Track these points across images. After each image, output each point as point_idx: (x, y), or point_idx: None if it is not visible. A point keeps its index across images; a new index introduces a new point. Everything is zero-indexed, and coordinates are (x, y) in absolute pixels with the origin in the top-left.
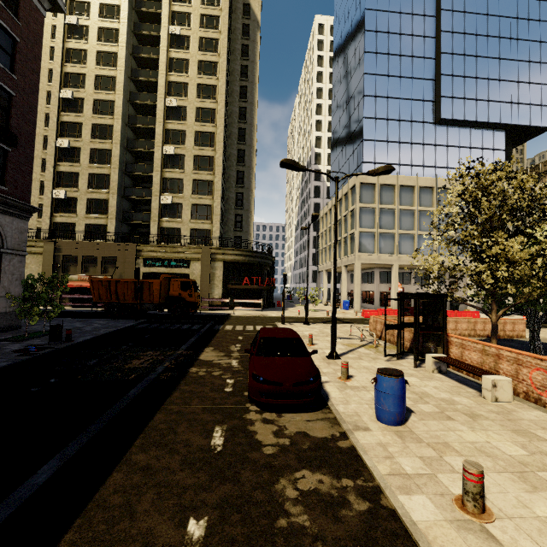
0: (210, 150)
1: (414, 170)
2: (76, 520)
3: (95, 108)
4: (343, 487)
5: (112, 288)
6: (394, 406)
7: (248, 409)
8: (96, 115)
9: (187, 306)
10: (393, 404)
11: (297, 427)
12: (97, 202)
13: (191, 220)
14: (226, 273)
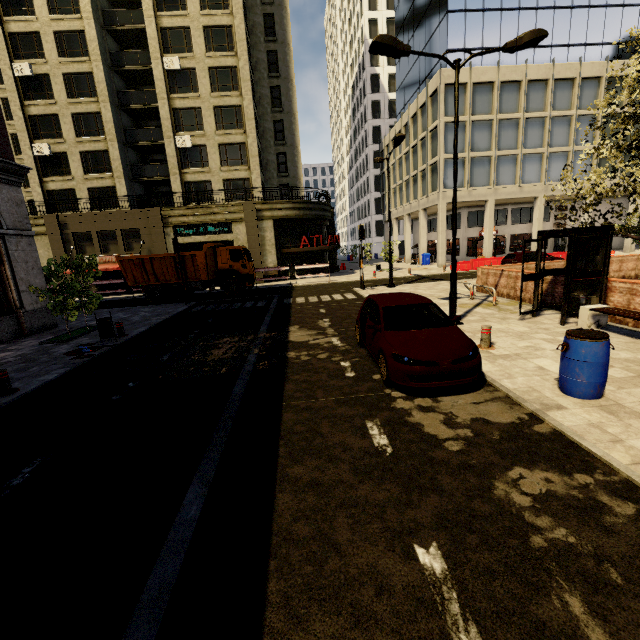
0: (230, 57)
1: (521, 55)
2: (268, 562)
3: (50, 4)
4: (582, 486)
5: (147, 267)
6: (596, 376)
7: (391, 397)
8: (55, 16)
9: (242, 280)
10: (595, 374)
11: (468, 413)
12: (94, 155)
13: (221, 167)
14: (278, 235)
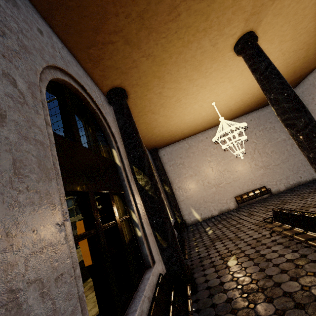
0: None
1: None
2: None
3: None
4: None
5: None
6: None
7: None
8: None
9: None
10: None
11: None
12: None
13: None
14: None
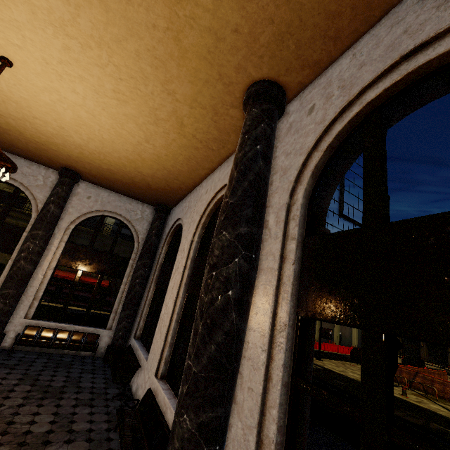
0: None
1: None
2: None
3: None
4: None
5: None
6: None
7: None
8: None
9: None
10: None
11: None
12: None
13: None
14: None
